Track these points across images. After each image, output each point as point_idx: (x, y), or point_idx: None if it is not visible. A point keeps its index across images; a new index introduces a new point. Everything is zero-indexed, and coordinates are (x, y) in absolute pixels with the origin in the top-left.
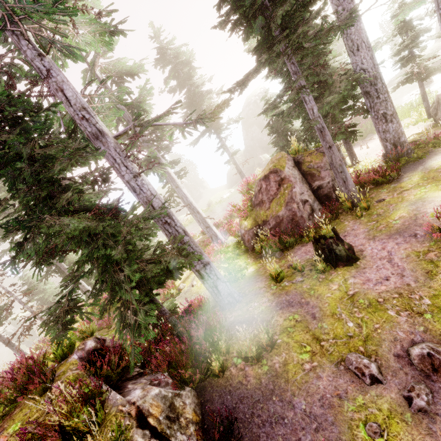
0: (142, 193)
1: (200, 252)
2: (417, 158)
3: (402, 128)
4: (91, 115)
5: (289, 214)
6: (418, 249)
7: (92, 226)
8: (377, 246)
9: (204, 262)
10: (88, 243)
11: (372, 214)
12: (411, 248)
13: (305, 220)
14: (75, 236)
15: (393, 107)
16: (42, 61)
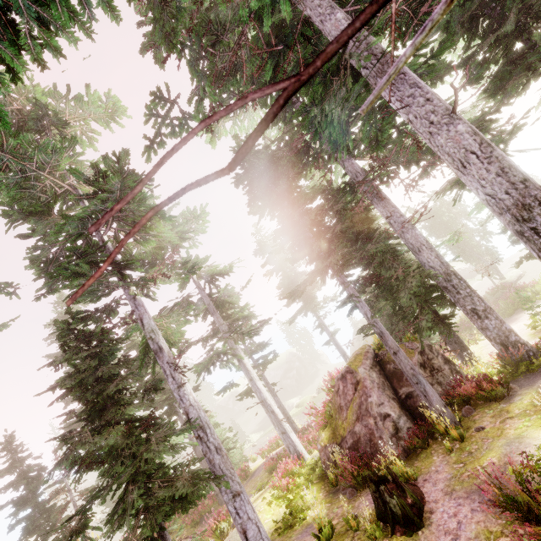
0: (182, 403)
1: (231, 477)
2: (539, 365)
3: (506, 325)
4: (156, 335)
5: (365, 431)
6: (491, 526)
7: (120, 442)
8: (450, 508)
9: (234, 491)
10: (115, 457)
11: (464, 450)
12: (484, 522)
13: (386, 443)
14: (109, 447)
15: (482, 301)
16: (133, 302)
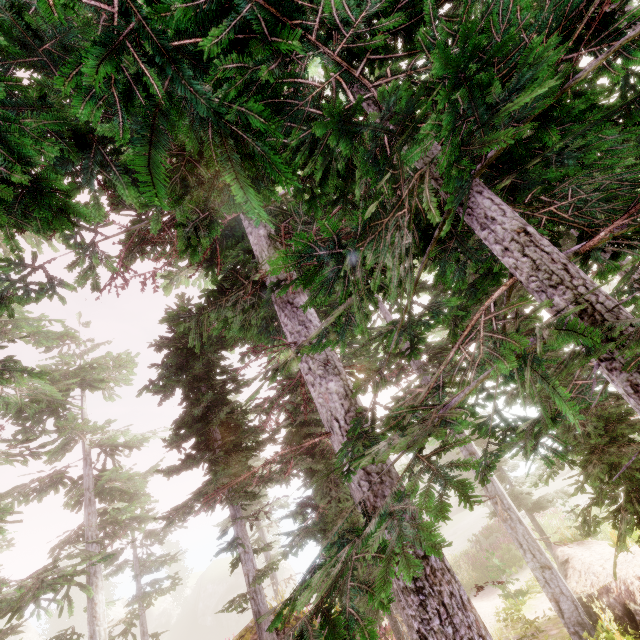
0: None
1: None
2: None
3: None
4: None
5: None
6: None
7: None
8: None
9: None
10: None
11: None
12: None
13: None
14: None
15: None
16: None
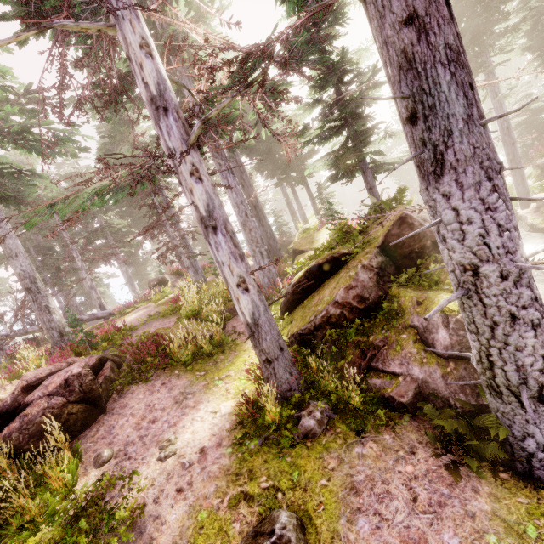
0: None
1: None
2: None
3: None
4: None
5: None
6: None
7: None
8: None
9: None
10: None
11: None
12: None
13: None
14: None
15: None
16: None
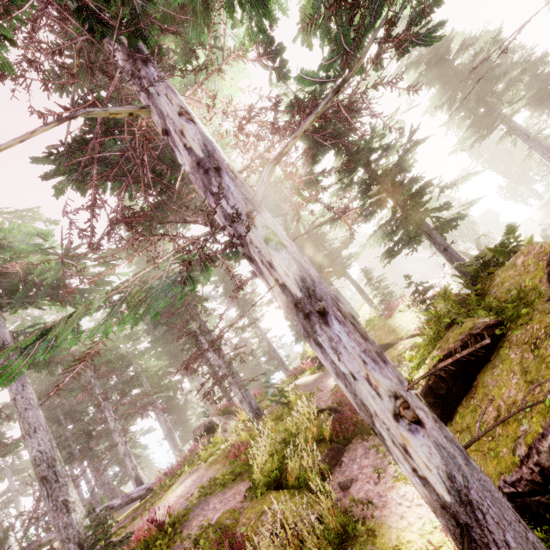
0: None
1: None
2: None
3: None
4: None
5: None
6: None
7: None
8: None
9: None
10: None
11: None
12: None
13: None
14: None
15: None
16: None
